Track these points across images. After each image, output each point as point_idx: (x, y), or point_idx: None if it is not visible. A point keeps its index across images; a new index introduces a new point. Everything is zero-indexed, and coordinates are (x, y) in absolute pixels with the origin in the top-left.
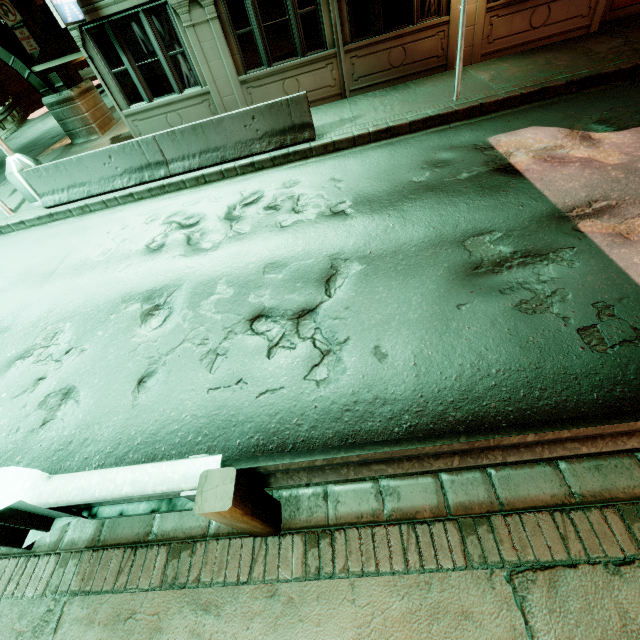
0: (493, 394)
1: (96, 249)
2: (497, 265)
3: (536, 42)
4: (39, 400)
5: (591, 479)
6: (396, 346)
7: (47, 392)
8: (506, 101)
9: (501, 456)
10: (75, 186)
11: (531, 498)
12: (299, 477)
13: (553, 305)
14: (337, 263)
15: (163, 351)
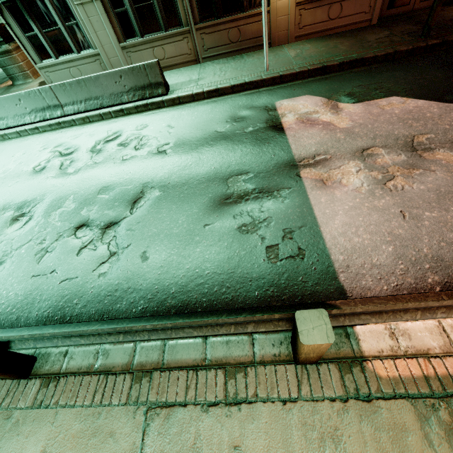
0: (198, 289)
1: (1, 168)
2: (240, 197)
3: (334, 29)
4: None
5: (220, 350)
6: (156, 252)
7: None
8: (298, 74)
9: (147, 335)
10: None
11: (181, 361)
12: (29, 343)
13: (260, 229)
14: (145, 189)
15: (15, 247)
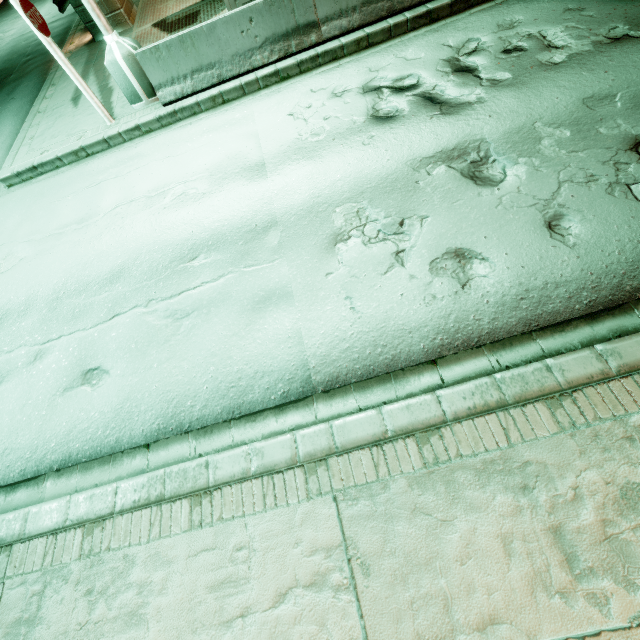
0: None
1: (297, 132)
2: None
3: None
4: (425, 269)
5: None
6: None
7: (426, 260)
8: None
9: None
10: (200, 69)
11: None
12: None
13: None
14: None
15: (543, 197)
